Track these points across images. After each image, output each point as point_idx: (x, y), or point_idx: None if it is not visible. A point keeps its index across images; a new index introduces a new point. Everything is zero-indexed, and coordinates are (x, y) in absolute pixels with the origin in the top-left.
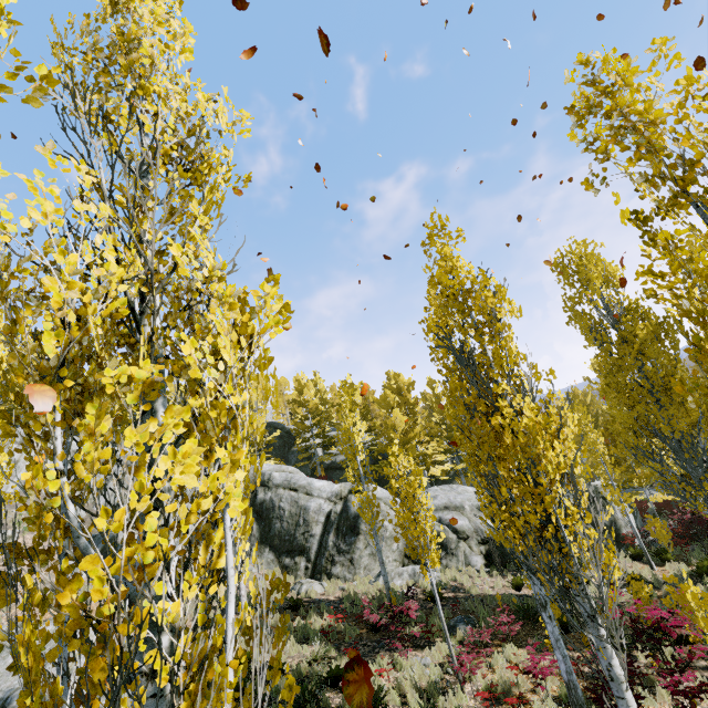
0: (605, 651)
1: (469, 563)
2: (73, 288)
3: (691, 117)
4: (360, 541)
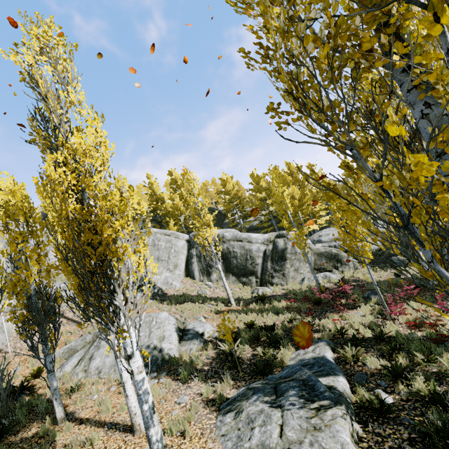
0: None
1: (357, 268)
2: None
3: None
4: (287, 263)
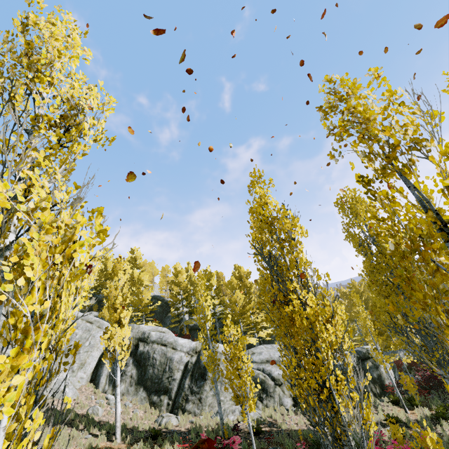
0: None
1: (282, 403)
2: None
3: (394, 117)
4: (207, 385)
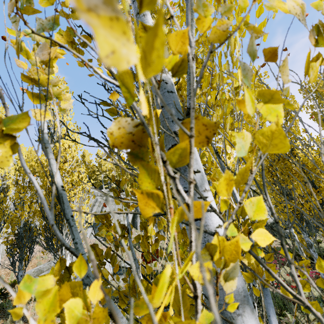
0: None
1: None
2: None
3: None
4: None
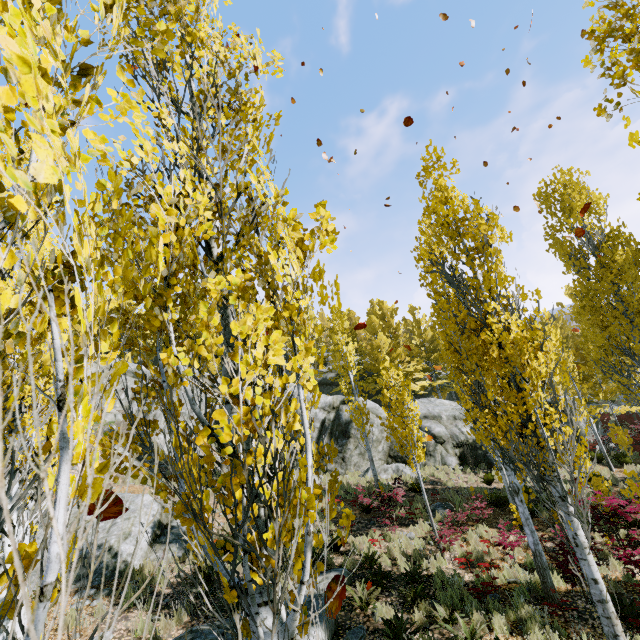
0: (572, 523)
1: (445, 463)
2: (171, 214)
3: None
4: (350, 443)
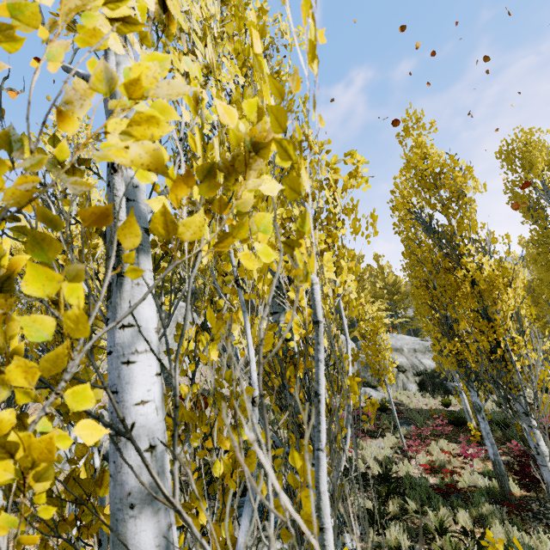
0: (535, 435)
1: (406, 388)
2: None
3: None
4: None
